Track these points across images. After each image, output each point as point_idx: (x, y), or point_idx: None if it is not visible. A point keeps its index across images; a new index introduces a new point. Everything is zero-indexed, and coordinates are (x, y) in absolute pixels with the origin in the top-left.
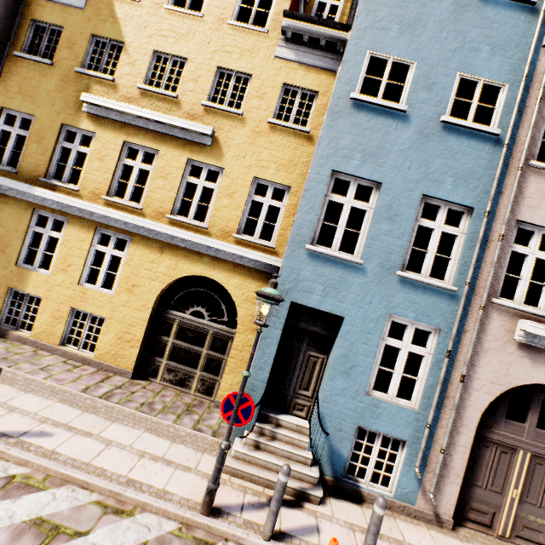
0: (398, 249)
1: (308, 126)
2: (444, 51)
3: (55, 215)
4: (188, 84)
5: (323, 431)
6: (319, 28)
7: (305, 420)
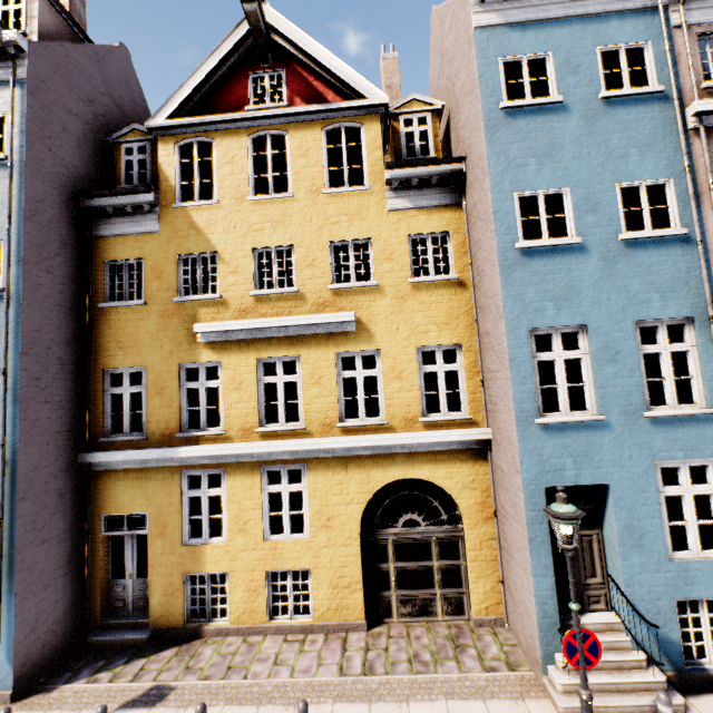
0: (634, 389)
1: (452, 270)
2: (593, 167)
3: (207, 470)
4: (305, 272)
5: (649, 625)
6: (427, 168)
7: (606, 612)
